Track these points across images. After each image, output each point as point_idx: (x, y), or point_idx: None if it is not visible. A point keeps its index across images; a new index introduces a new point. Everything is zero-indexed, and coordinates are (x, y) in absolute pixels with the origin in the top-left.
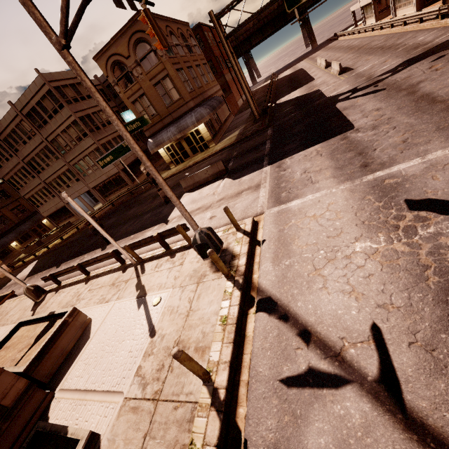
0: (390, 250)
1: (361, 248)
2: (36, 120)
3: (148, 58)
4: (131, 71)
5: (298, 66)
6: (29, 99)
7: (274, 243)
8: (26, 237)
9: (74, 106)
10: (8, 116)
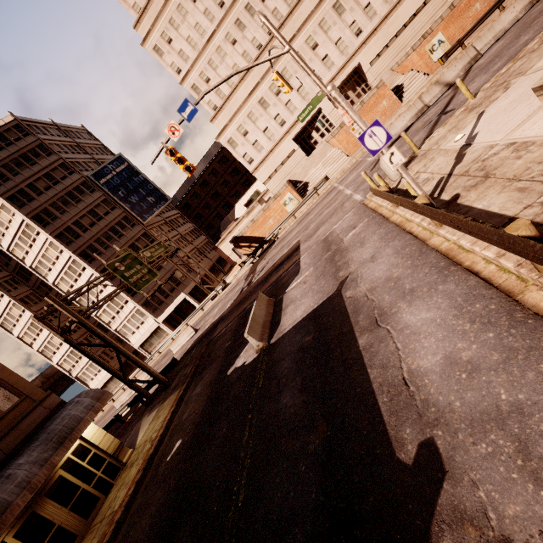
0: None
1: None
2: None
3: None
4: None
5: None
6: None
7: None
8: None
9: None
10: None
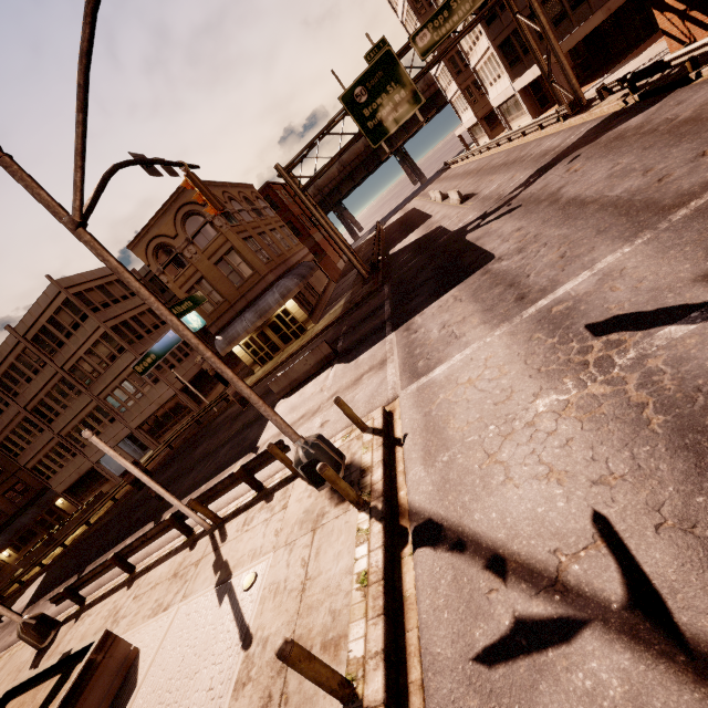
0: (585, 396)
1: (546, 406)
2: (47, 343)
3: (203, 232)
4: (181, 253)
5: (408, 207)
6: (36, 318)
7: (421, 435)
8: (27, 537)
9: (103, 314)
10: (4, 347)
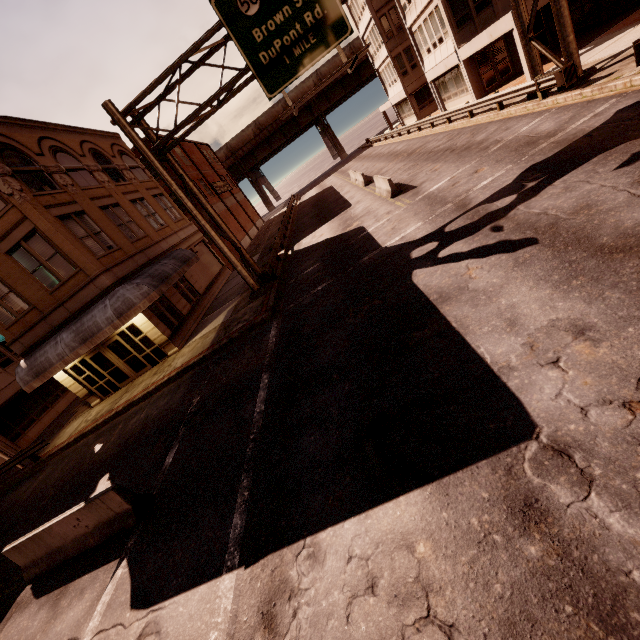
0: None
1: None
2: None
3: None
4: None
5: (326, 184)
6: None
7: None
8: None
9: None
10: None
